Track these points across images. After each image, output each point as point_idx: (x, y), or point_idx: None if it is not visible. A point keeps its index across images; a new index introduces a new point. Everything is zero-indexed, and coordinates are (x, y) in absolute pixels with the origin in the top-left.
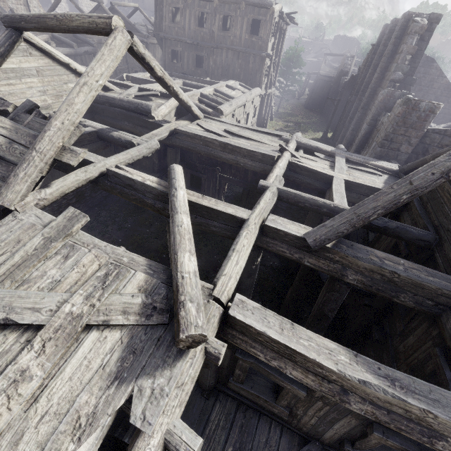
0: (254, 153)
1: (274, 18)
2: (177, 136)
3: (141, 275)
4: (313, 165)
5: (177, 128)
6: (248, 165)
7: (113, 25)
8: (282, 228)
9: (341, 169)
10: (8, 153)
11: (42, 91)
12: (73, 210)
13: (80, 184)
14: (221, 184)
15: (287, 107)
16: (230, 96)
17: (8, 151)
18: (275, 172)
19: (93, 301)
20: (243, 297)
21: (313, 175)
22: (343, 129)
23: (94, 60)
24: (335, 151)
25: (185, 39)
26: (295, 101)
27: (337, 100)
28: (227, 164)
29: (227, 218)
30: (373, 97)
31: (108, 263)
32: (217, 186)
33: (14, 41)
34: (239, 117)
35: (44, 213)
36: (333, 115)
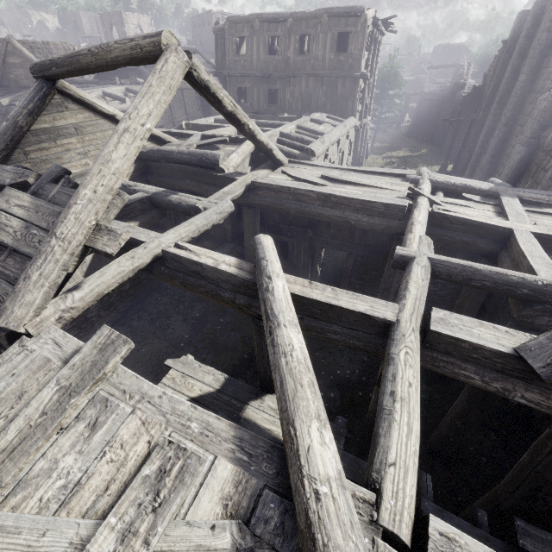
0: (371, 205)
1: (367, 27)
2: (256, 191)
3: (227, 468)
4: (472, 214)
5: (256, 181)
6: (362, 223)
7: (164, 44)
8: (465, 337)
9: (519, 216)
10: (24, 242)
11: (83, 153)
12: (108, 331)
13: (125, 277)
14: (316, 250)
15: (384, 140)
16: (318, 132)
17: (24, 240)
18: (417, 231)
19: (134, 548)
20: (447, 525)
21: (474, 230)
22: (472, 157)
23: (138, 95)
24: (497, 189)
25: (254, 72)
26: (393, 131)
27: (457, 121)
28: (323, 222)
29: (356, 319)
30: (522, 108)
31: (163, 444)
32: (310, 252)
33: (45, 94)
34: (333, 157)
35: (67, 336)
36: (453, 142)
